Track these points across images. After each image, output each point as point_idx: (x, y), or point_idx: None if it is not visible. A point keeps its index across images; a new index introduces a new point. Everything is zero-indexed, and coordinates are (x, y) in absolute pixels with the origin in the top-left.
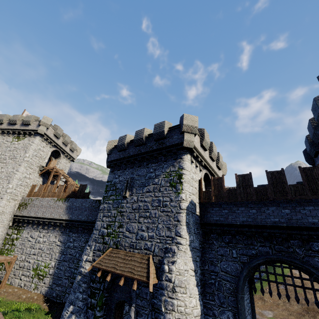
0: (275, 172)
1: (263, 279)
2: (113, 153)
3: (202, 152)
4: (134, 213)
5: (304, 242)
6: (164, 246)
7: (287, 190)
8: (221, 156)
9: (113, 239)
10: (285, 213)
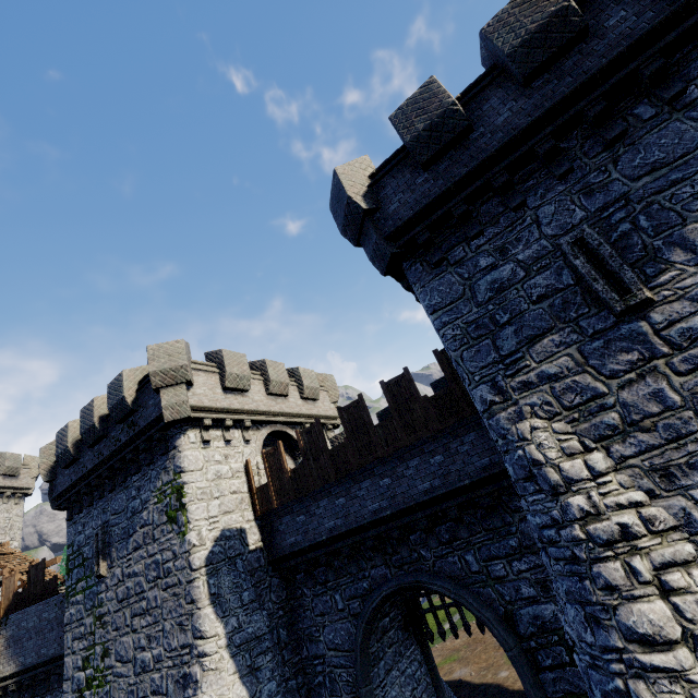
0: (351, 407)
1: (425, 611)
2: (59, 475)
3: (236, 402)
4: (123, 611)
5: (427, 534)
6: (182, 673)
7: (374, 438)
8: (306, 373)
9: (99, 690)
10: (385, 487)
